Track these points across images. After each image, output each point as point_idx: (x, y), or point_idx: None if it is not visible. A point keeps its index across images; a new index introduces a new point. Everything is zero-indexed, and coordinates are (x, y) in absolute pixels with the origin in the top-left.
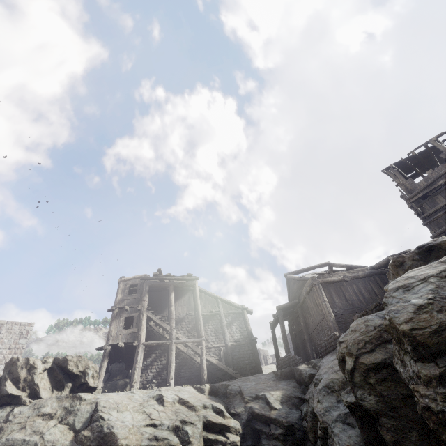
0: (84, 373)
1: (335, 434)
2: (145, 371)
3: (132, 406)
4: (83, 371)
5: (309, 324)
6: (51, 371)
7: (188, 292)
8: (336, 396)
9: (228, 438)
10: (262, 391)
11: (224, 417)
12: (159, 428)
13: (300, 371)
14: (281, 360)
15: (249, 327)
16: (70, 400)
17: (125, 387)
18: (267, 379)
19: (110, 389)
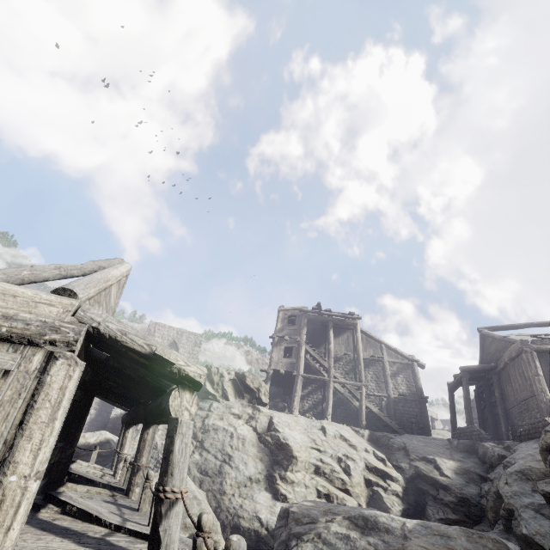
0: (258, 390)
1: (522, 518)
2: (302, 401)
3: (299, 428)
4: (257, 388)
5: (507, 397)
6: (234, 382)
7: (347, 330)
8: (531, 485)
9: (390, 486)
10: (431, 454)
11: (385, 465)
12: (323, 453)
13: (485, 448)
14: (460, 430)
15: (419, 383)
16: (251, 408)
17: (284, 409)
18: (439, 445)
19: (272, 408)
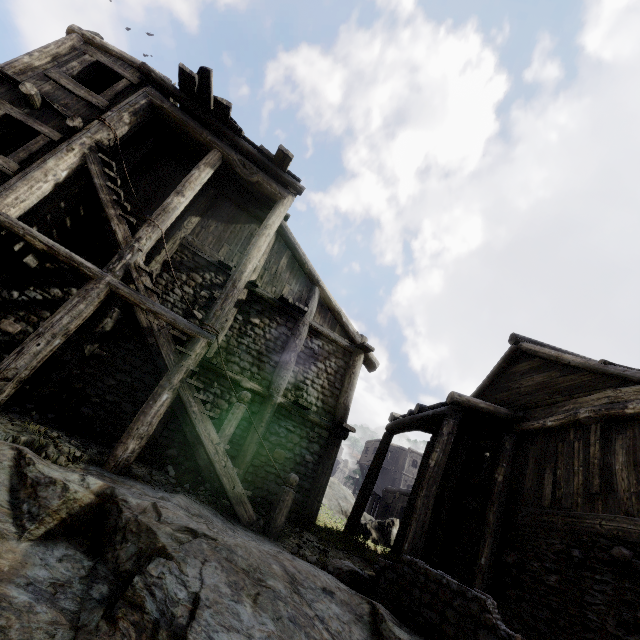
0: None
1: None
2: None
3: None
4: None
5: (529, 496)
6: None
7: (257, 223)
8: None
9: None
10: None
11: None
12: None
13: None
14: (420, 575)
15: (350, 395)
16: None
17: None
18: None
19: None
